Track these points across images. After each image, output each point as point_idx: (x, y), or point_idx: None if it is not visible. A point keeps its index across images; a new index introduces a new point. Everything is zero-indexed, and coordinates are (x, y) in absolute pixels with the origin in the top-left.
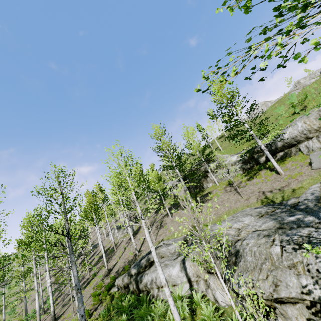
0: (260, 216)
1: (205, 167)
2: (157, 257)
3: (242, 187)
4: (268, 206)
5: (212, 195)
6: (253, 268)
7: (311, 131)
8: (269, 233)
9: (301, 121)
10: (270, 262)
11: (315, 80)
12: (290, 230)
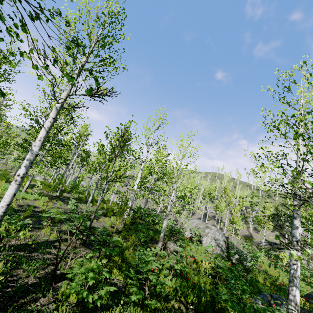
0: None
1: None
2: None
3: None
4: None
5: None
6: None
7: None
8: None
9: None
10: None
11: None
12: None
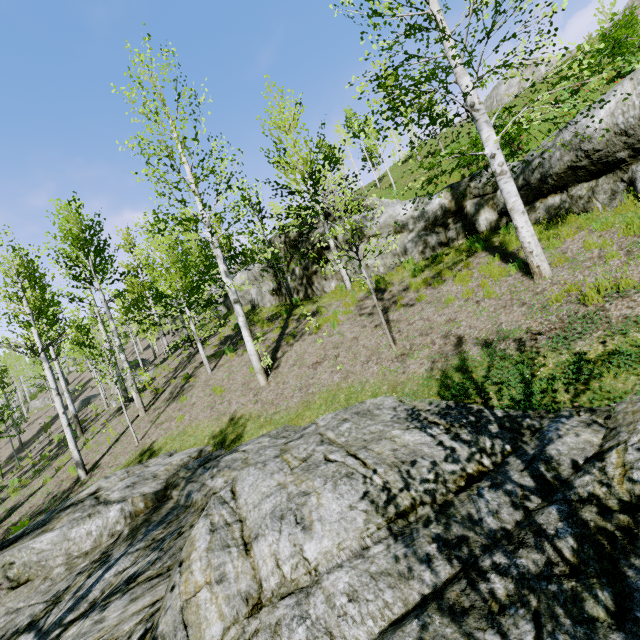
0: (394, 517)
1: (322, 232)
2: None
3: (403, 307)
4: (456, 426)
5: (321, 321)
6: None
7: None
8: None
9: None
10: None
11: None
12: None
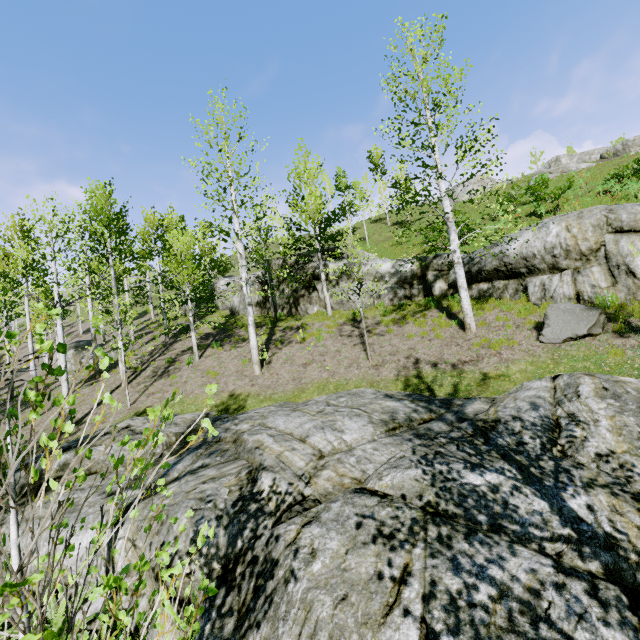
0: (389, 429)
1: (317, 265)
2: None
3: (376, 335)
4: (416, 401)
5: (307, 334)
6: None
7: (572, 253)
8: (398, 526)
9: (561, 222)
10: None
11: (587, 166)
12: (467, 539)
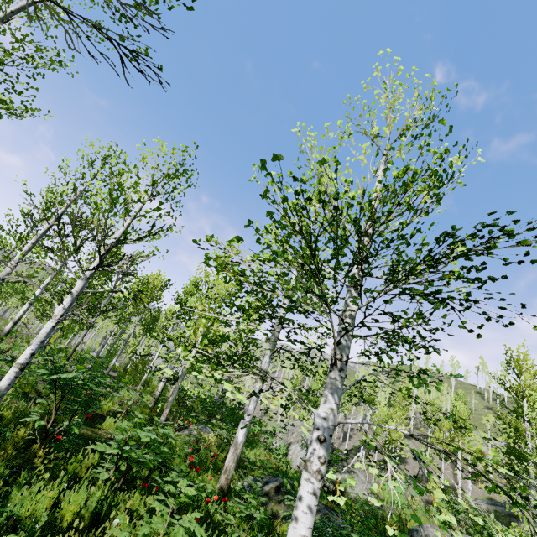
0: None
1: None
2: None
3: None
4: None
5: None
6: None
7: None
8: None
9: None
10: None
11: None
12: None
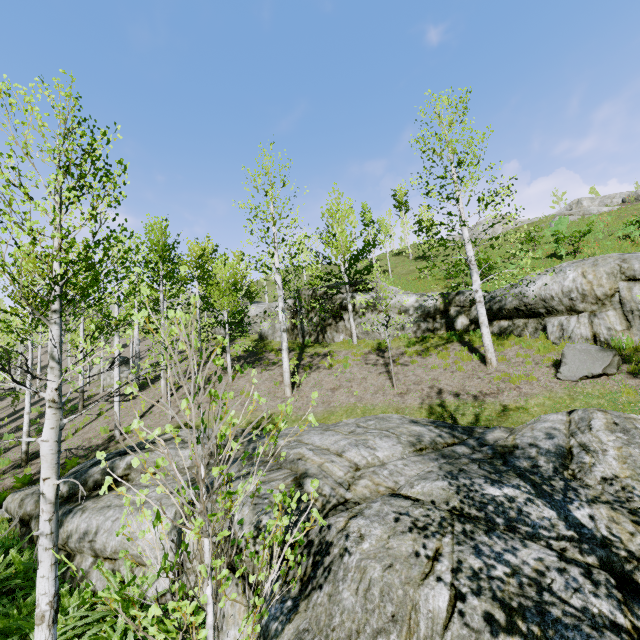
0: (416, 450)
1: (344, 297)
2: (53, 516)
3: (400, 365)
4: (440, 427)
5: (335, 361)
6: (347, 635)
7: (588, 297)
8: (429, 521)
9: (577, 268)
10: (405, 635)
11: (608, 210)
12: (487, 533)
